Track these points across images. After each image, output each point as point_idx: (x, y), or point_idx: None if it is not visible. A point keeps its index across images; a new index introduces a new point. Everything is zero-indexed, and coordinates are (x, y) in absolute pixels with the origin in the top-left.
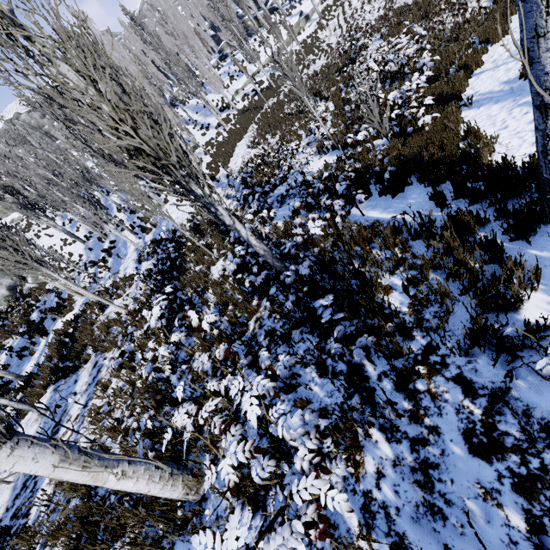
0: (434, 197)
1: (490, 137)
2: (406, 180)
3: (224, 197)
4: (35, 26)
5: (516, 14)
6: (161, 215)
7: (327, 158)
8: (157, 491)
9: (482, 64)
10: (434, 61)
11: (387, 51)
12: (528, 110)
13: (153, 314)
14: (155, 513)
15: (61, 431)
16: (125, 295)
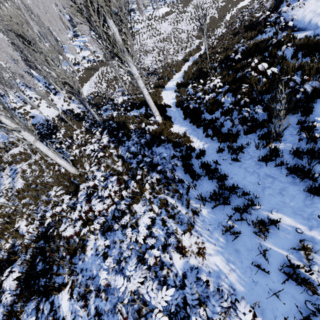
0: (145, 110)
1: (161, 98)
2: (141, 106)
3: (77, 108)
4: (48, 51)
5: (184, 65)
6: (53, 107)
7: (125, 98)
8: (68, 167)
9: (173, 78)
10: (163, 72)
11: (151, 62)
12: (173, 94)
13: (61, 132)
14: (65, 177)
15: (1, 188)
16: (20, 146)
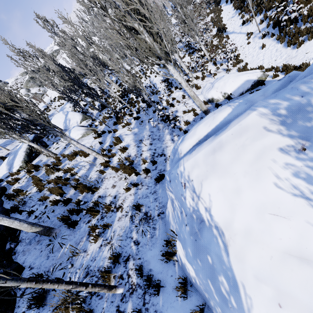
0: None
1: None
2: None
3: None
4: None
5: None
6: None
7: None
8: None
9: None
10: None
11: None
12: None
13: None
14: None
15: None
16: None
